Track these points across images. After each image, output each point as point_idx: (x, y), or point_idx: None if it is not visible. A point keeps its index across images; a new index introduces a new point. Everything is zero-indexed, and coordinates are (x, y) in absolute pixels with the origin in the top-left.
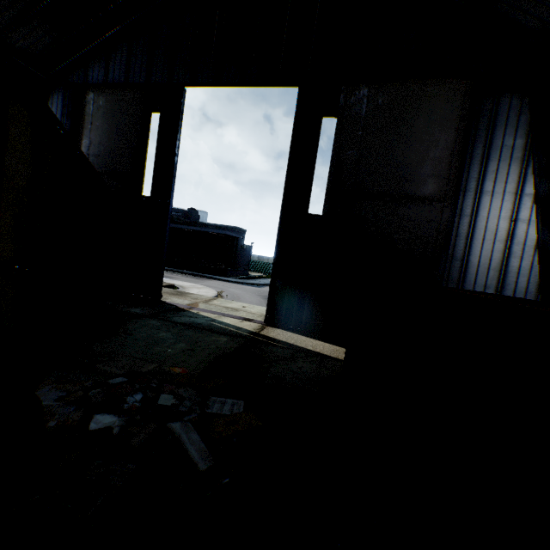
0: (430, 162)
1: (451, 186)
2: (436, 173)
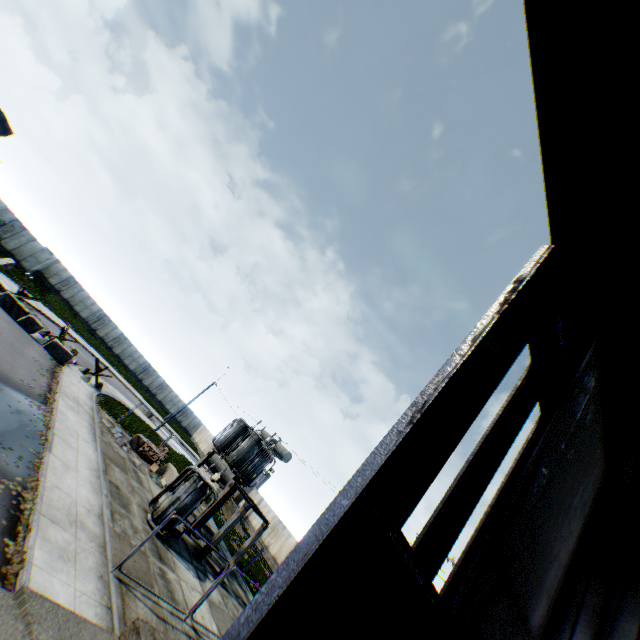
0: (556, 565)
1: (545, 619)
2: (550, 587)
